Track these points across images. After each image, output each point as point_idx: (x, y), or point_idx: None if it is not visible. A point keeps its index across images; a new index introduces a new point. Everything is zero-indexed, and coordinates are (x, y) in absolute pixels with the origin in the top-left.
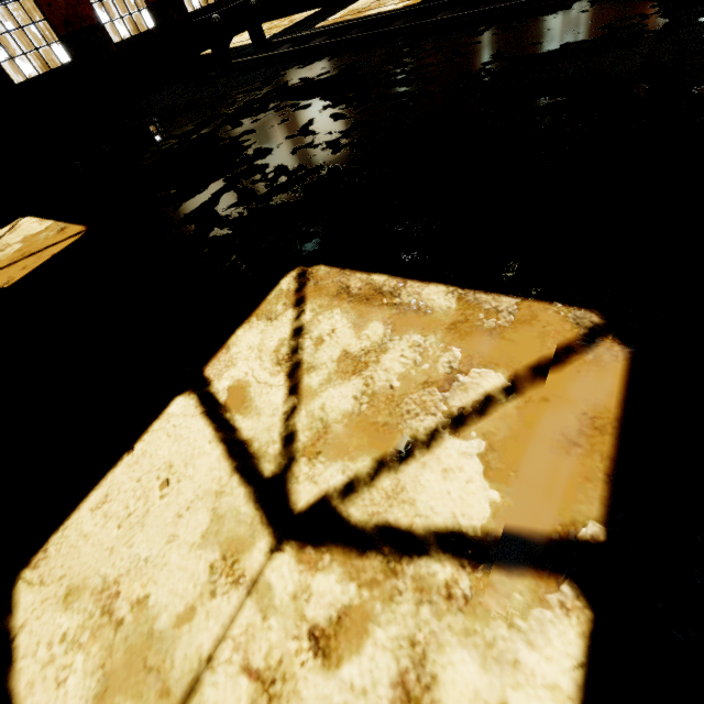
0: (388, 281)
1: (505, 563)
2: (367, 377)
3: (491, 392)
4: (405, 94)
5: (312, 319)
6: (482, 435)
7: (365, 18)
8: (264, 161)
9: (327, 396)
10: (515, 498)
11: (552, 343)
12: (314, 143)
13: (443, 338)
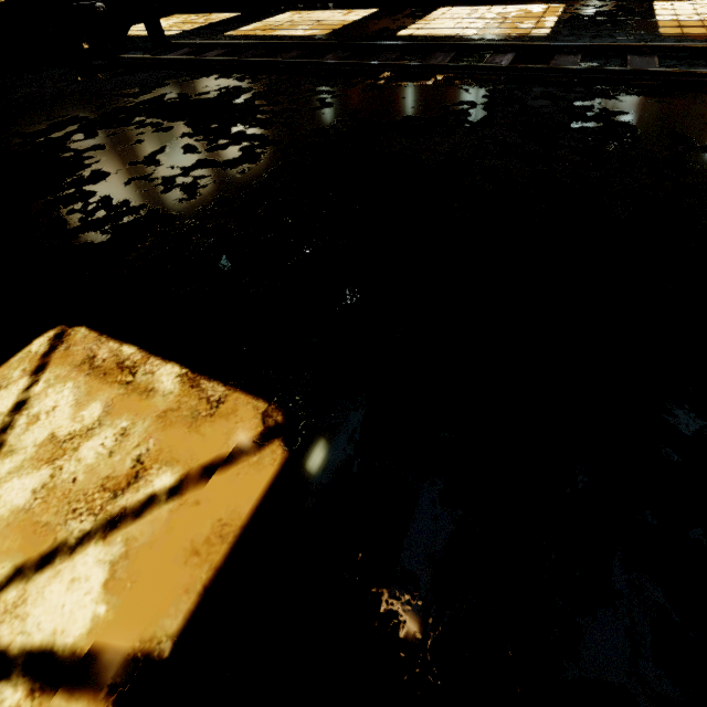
0: (135, 354)
1: (72, 685)
2: (58, 467)
3: (158, 491)
4: (259, 137)
5: (41, 392)
6: (126, 540)
7: (272, 38)
8: (94, 187)
9: (8, 488)
10: (118, 612)
11: (234, 441)
12: (151, 176)
13: (149, 427)
